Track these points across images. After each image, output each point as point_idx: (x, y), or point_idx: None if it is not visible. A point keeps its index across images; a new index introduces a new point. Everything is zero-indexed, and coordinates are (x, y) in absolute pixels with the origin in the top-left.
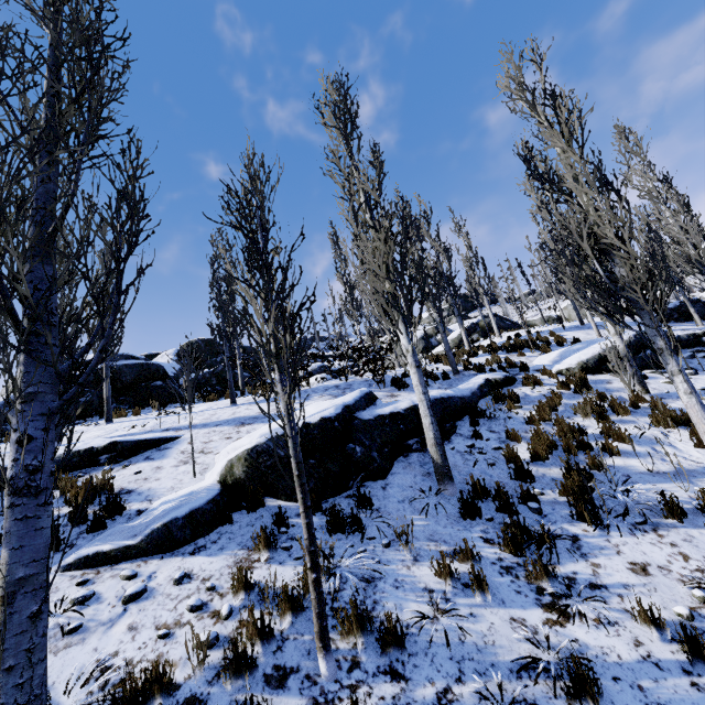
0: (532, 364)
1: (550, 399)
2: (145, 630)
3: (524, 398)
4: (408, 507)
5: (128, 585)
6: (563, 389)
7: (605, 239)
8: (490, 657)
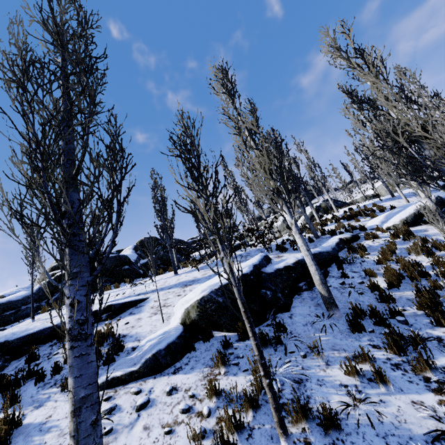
0: (367, 225)
1: (388, 246)
2: (155, 429)
3: (369, 247)
4: (310, 328)
5: (137, 398)
6: (395, 239)
7: (414, 133)
8: (406, 432)
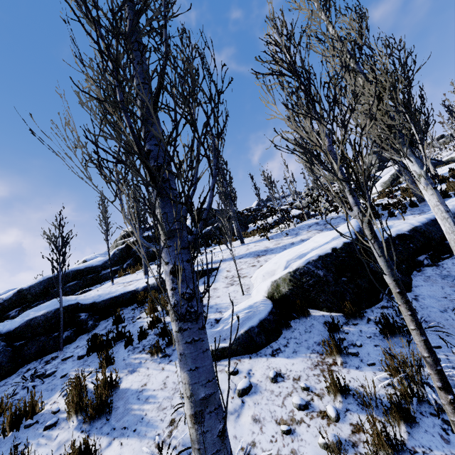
0: None
1: None
2: (268, 423)
3: None
4: (454, 316)
5: (235, 379)
6: None
7: None
8: None
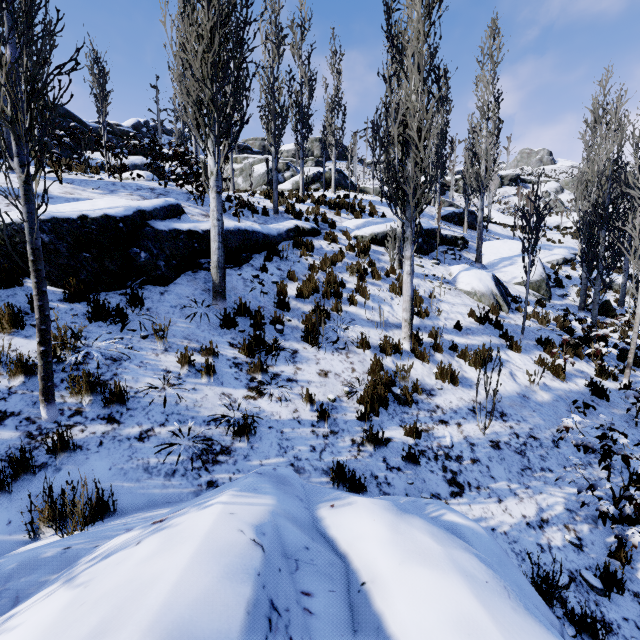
0: (341, 224)
1: (335, 255)
2: None
3: (319, 250)
4: (178, 312)
5: None
6: (350, 251)
7: (410, 131)
8: (194, 413)
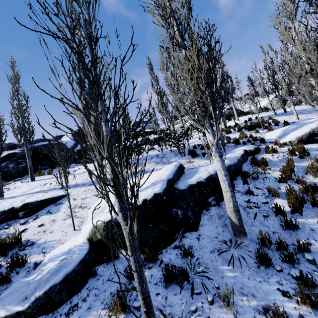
0: (265, 138)
1: (288, 164)
2: None
3: (269, 162)
4: (218, 257)
5: None
6: (291, 155)
7: None
8: None
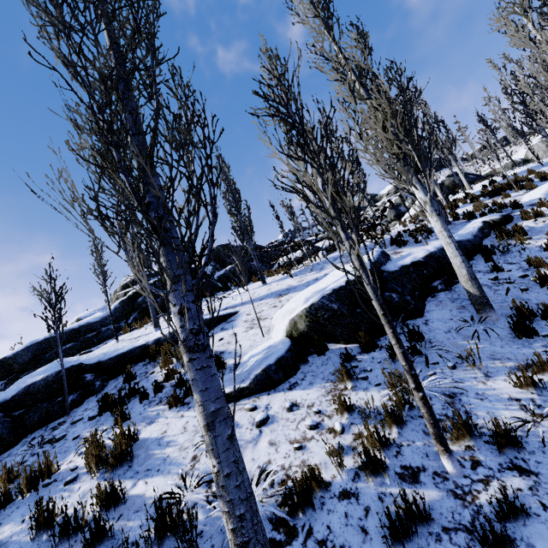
0: (522, 201)
1: None
2: (283, 445)
3: (530, 230)
4: (456, 335)
5: (253, 414)
6: None
7: None
8: None
